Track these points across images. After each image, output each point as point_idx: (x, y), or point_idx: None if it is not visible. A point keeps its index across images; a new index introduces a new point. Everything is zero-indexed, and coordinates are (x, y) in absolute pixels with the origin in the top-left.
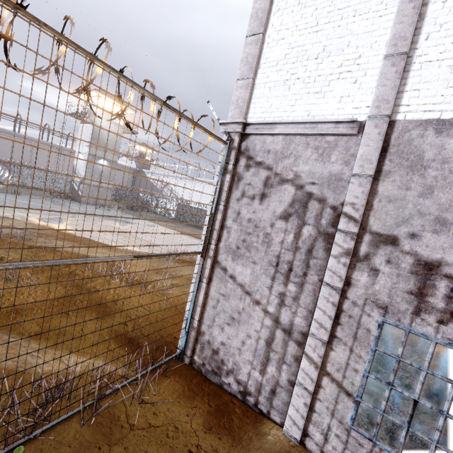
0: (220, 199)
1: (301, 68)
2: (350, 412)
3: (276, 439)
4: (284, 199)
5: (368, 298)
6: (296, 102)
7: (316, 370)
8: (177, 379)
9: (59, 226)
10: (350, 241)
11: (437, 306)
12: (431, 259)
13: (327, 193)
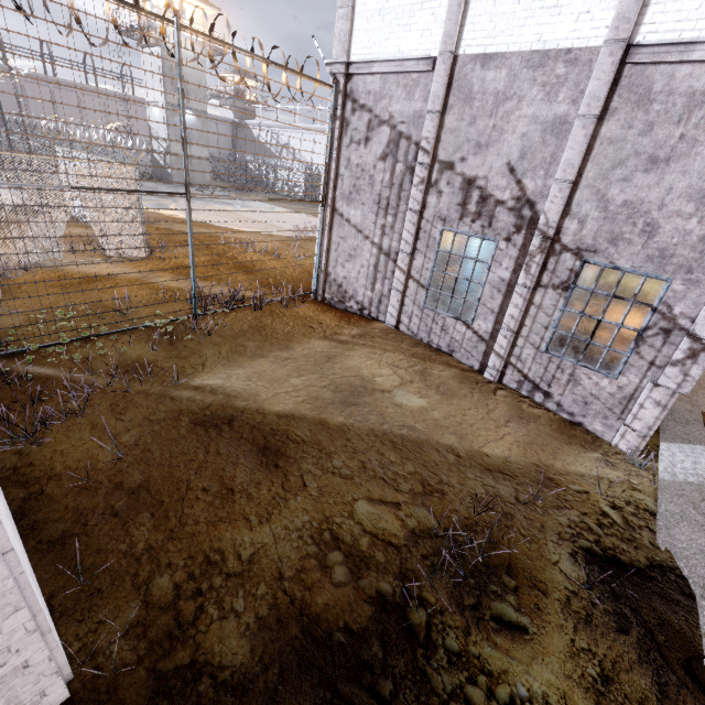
0: (333, 148)
1: None
2: (423, 298)
3: (379, 325)
4: (382, 141)
5: (436, 215)
6: (390, 37)
7: (403, 276)
8: (312, 305)
9: (168, 212)
10: (424, 171)
11: (472, 211)
12: (471, 176)
13: (412, 131)
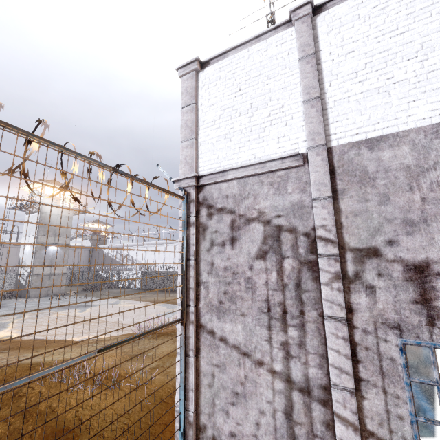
0: (189, 254)
1: (236, 123)
2: None
3: None
4: (255, 238)
5: (376, 320)
6: (241, 150)
7: (356, 434)
8: None
9: (1, 334)
10: (335, 264)
11: None
12: (417, 261)
13: (295, 222)
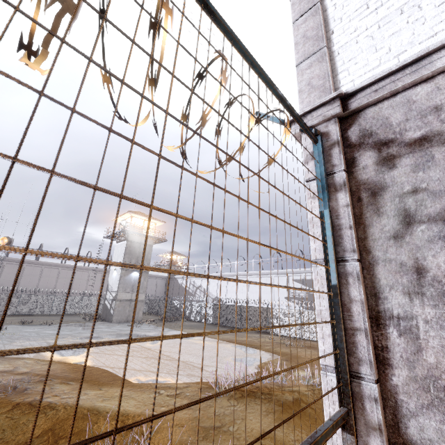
0: (341, 248)
1: None
2: None
3: None
4: None
5: None
6: None
7: None
8: None
9: (76, 359)
10: None
11: None
12: None
13: None
